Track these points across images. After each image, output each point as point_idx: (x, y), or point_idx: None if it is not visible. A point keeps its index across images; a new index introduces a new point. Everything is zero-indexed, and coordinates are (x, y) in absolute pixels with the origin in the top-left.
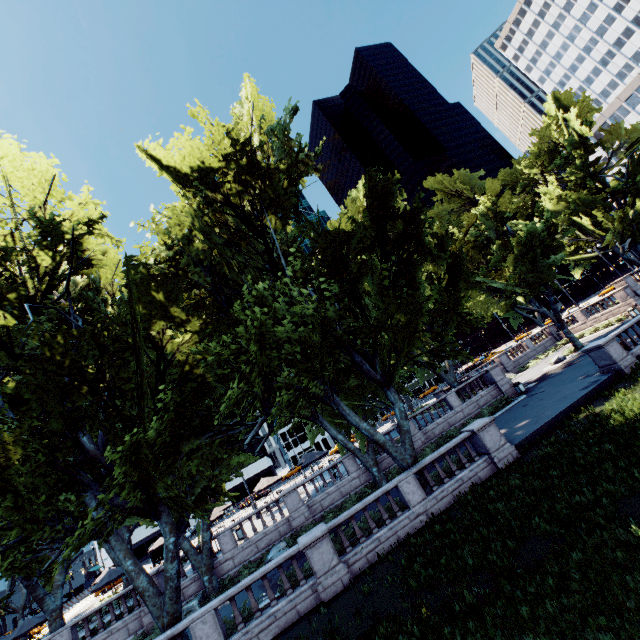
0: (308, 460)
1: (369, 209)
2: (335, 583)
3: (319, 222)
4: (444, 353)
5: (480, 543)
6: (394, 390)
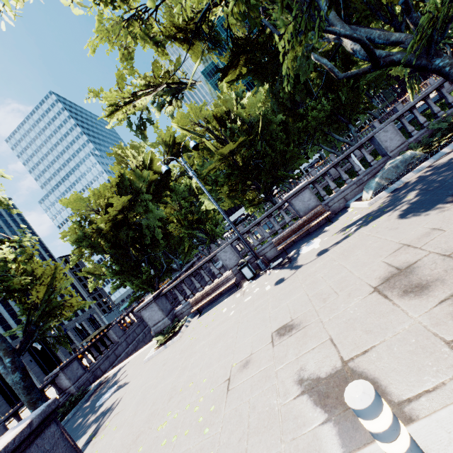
0: (314, 163)
1: (341, 59)
2: (337, 175)
3: (320, 66)
4: (374, 103)
5: (373, 152)
6: (351, 124)
